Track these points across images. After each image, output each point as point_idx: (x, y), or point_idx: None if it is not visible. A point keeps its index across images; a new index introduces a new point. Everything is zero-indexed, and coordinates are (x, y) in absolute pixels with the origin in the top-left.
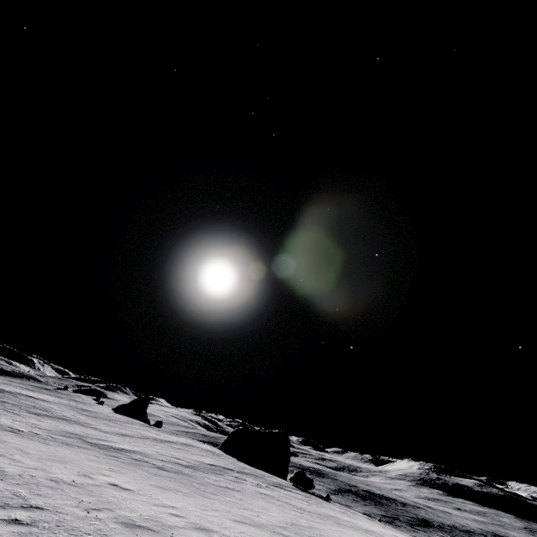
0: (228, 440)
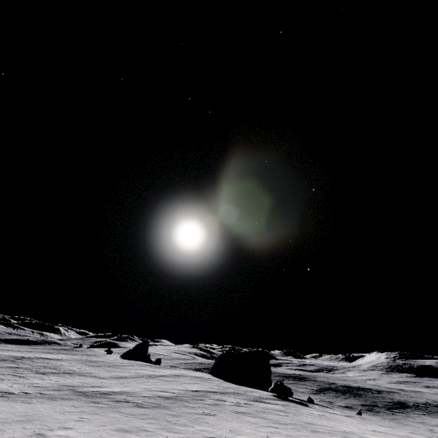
0: (215, 365)
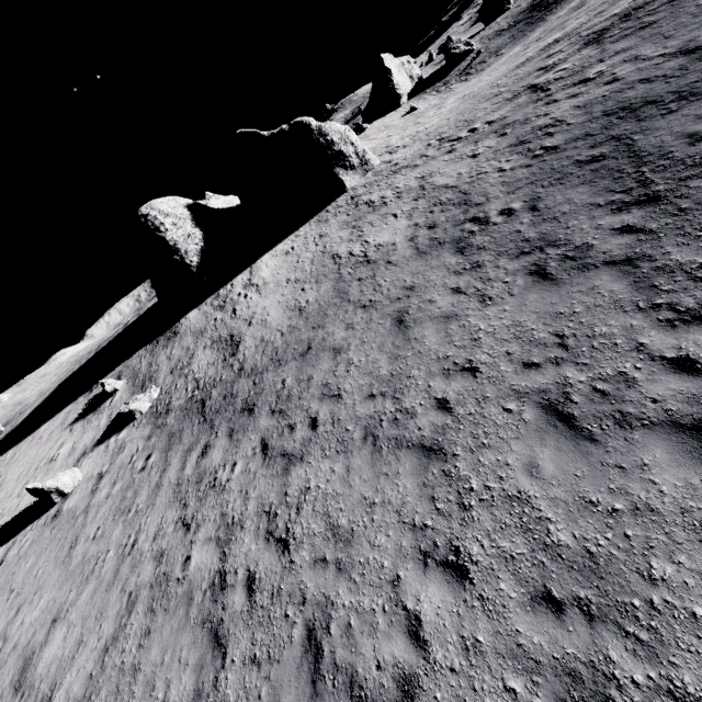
0: None
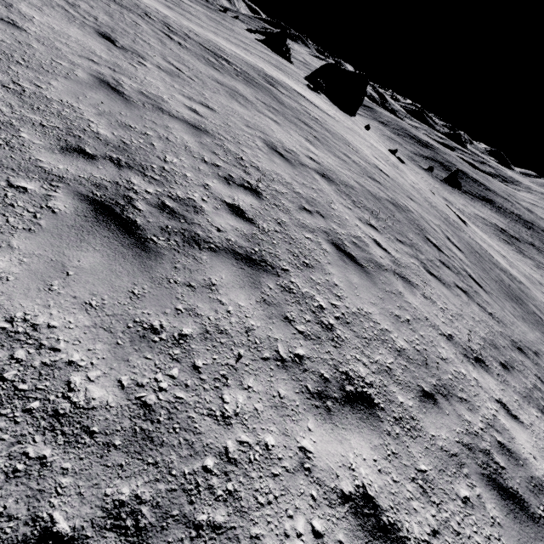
0: (315, 71)
